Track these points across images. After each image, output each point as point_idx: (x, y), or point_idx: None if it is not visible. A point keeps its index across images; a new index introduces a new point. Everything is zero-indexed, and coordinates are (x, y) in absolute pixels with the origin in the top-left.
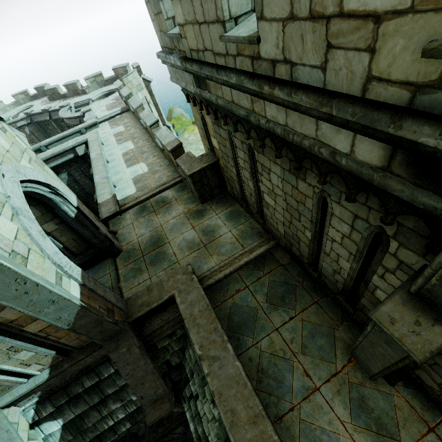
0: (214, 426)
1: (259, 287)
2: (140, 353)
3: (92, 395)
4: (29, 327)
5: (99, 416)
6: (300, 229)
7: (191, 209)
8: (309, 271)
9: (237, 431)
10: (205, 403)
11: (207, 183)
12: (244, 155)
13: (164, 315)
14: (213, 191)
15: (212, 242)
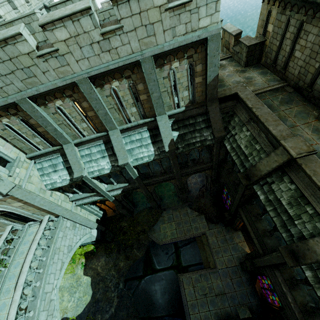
0: (245, 139)
1: (275, 98)
2: (219, 110)
3: (191, 127)
4: (196, 79)
5: (191, 136)
6: (312, 64)
7: (238, 69)
8: (304, 92)
9: (268, 122)
10: (241, 133)
11: (253, 54)
12: (294, 29)
13: (226, 104)
14: (253, 61)
15: (250, 82)
